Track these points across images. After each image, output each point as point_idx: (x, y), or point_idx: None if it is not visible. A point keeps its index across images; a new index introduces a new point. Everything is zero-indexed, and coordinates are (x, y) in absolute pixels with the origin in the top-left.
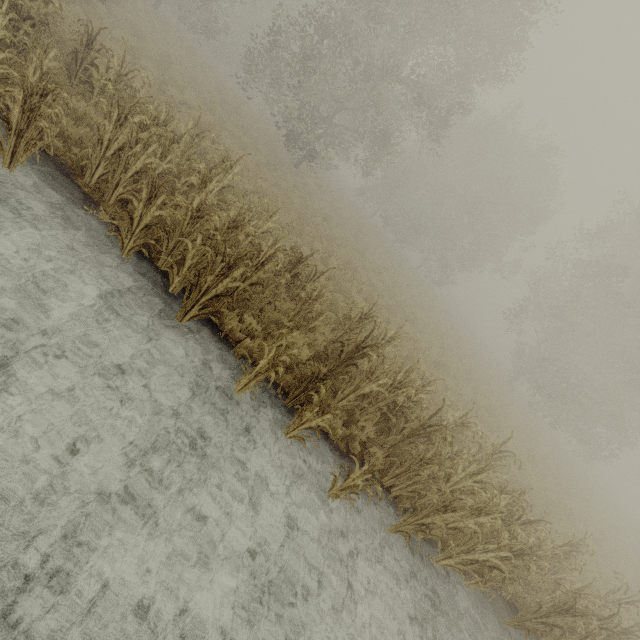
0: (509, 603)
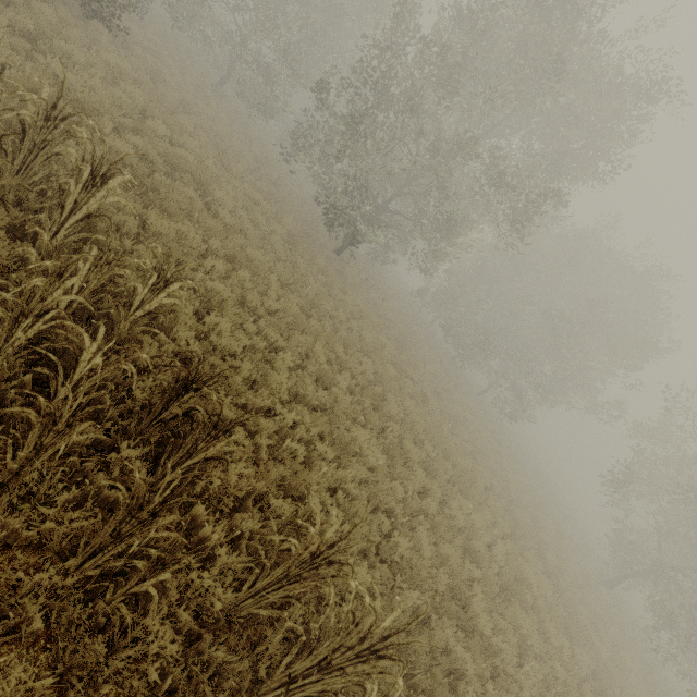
0: None
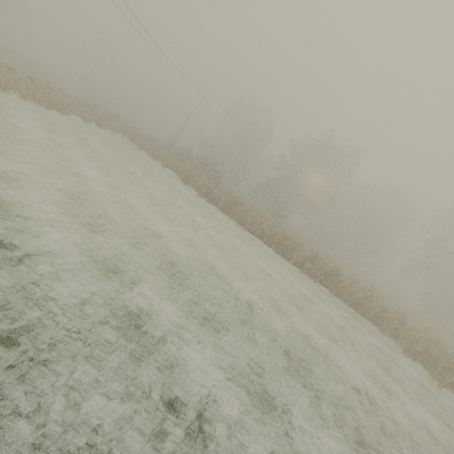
0: (377, 325)
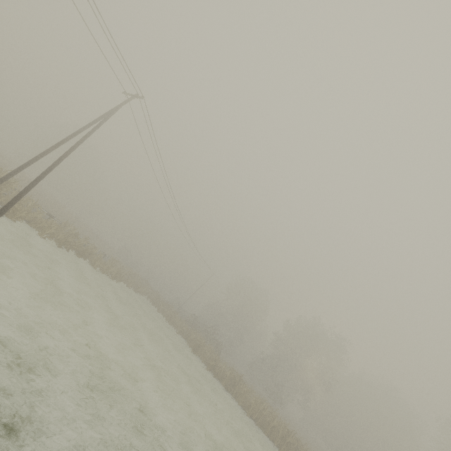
0: None
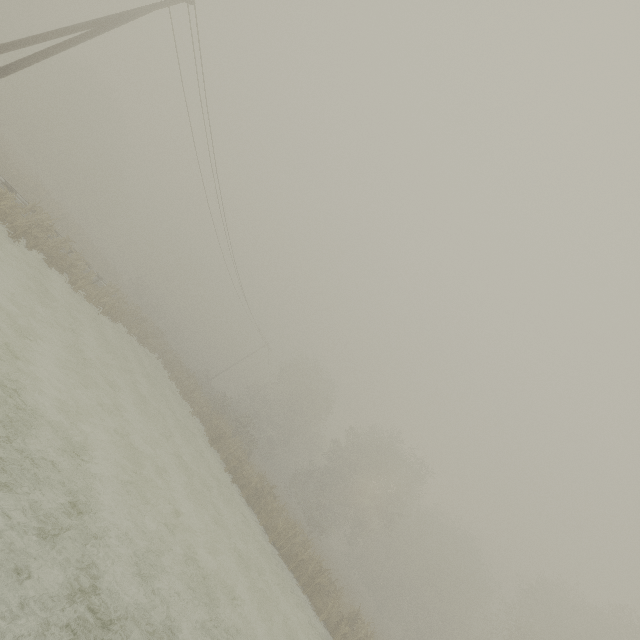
0: None
